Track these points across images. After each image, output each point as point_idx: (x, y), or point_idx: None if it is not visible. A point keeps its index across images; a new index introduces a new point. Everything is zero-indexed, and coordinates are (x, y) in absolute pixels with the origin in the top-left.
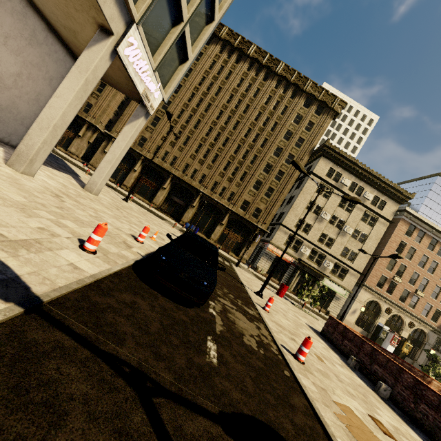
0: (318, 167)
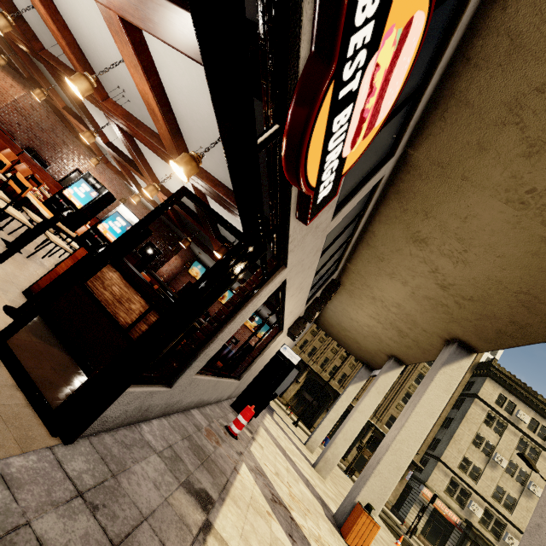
0: (483, 389)
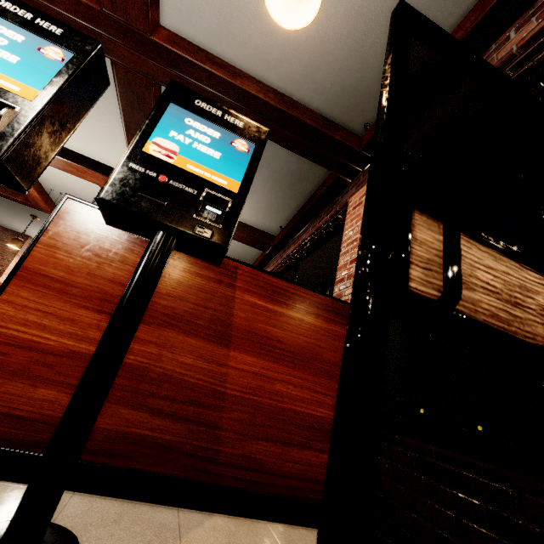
0: None
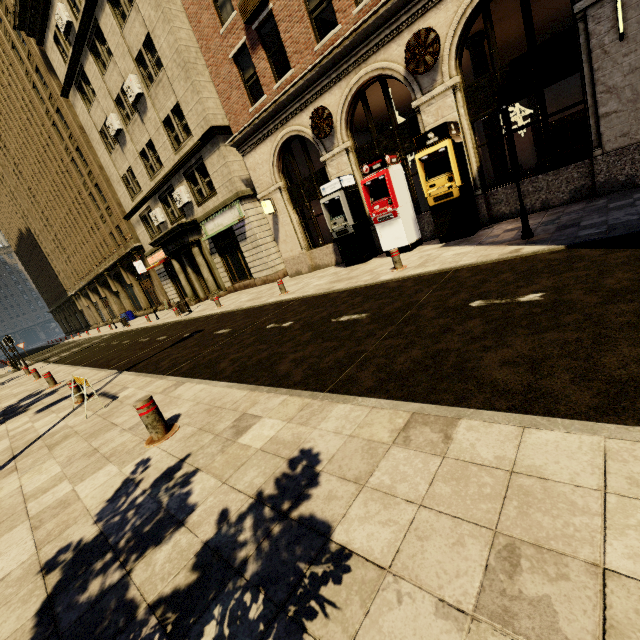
0: (58, 73)
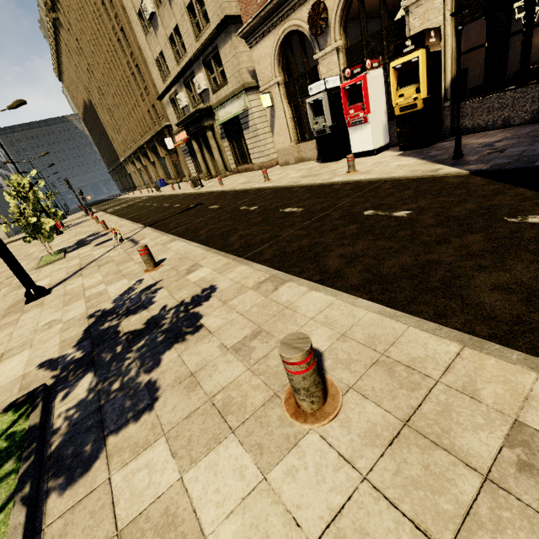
0: None
